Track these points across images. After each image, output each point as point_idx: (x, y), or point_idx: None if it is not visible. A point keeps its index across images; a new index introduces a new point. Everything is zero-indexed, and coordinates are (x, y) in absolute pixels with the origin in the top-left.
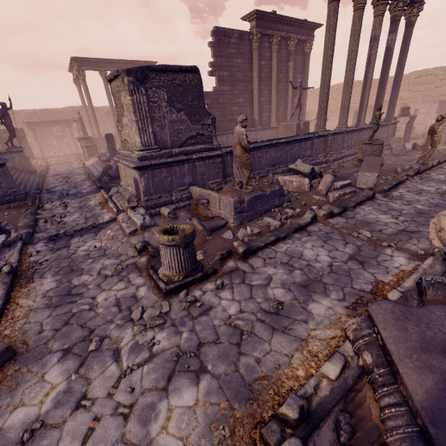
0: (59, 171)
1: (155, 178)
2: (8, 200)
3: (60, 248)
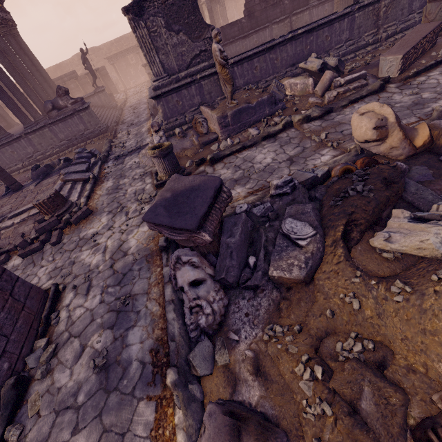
0: (132, 103)
1: (169, 104)
2: (97, 134)
3: (119, 164)
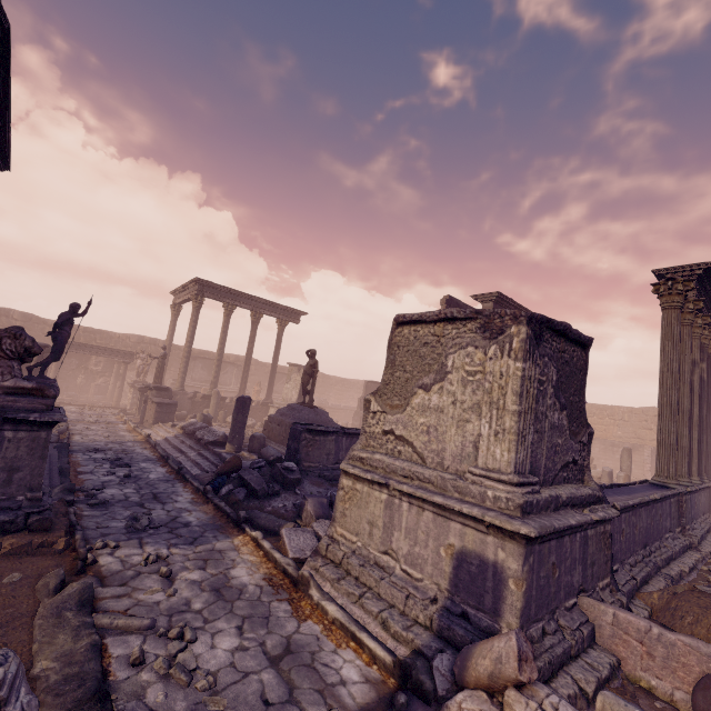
0: (95, 441)
1: (540, 569)
2: (3, 522)
3: None
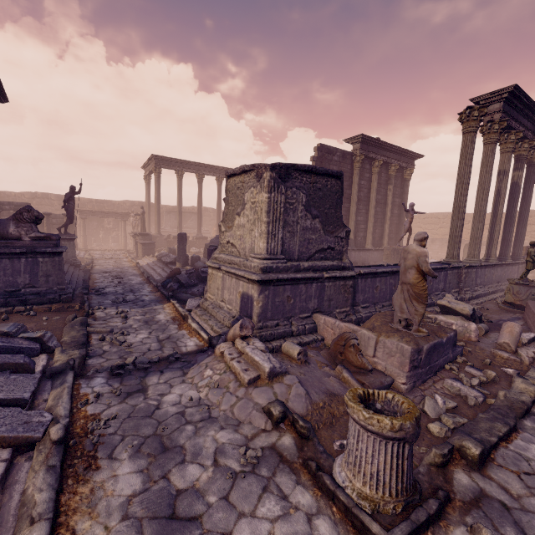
0: (107, 268)
1: (275, 298)
2: (50, 299)
3: (131, 392)
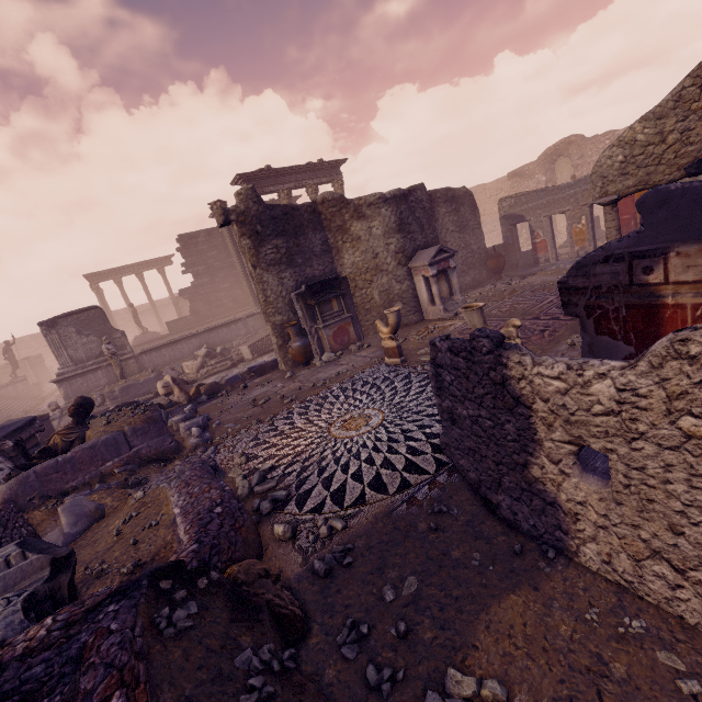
0: None
1: (72, 386)
2: None
3: None
